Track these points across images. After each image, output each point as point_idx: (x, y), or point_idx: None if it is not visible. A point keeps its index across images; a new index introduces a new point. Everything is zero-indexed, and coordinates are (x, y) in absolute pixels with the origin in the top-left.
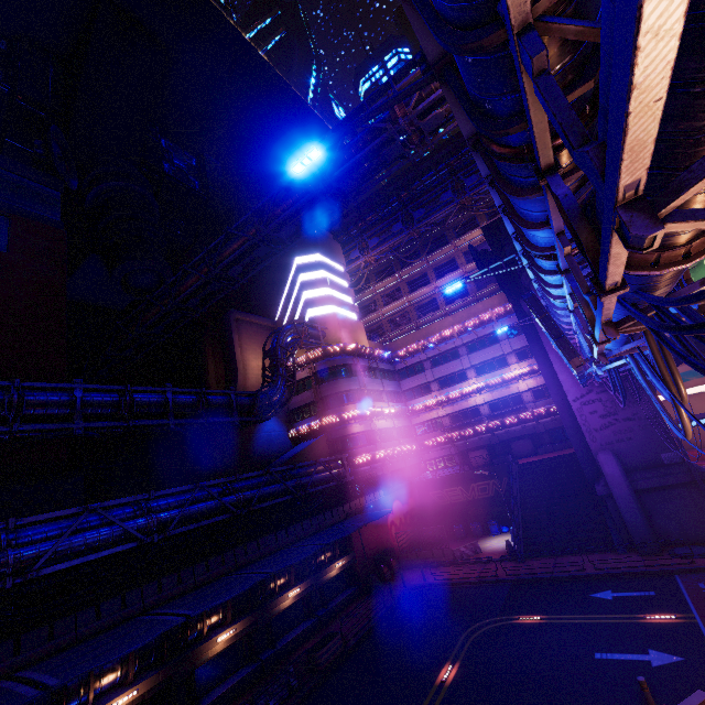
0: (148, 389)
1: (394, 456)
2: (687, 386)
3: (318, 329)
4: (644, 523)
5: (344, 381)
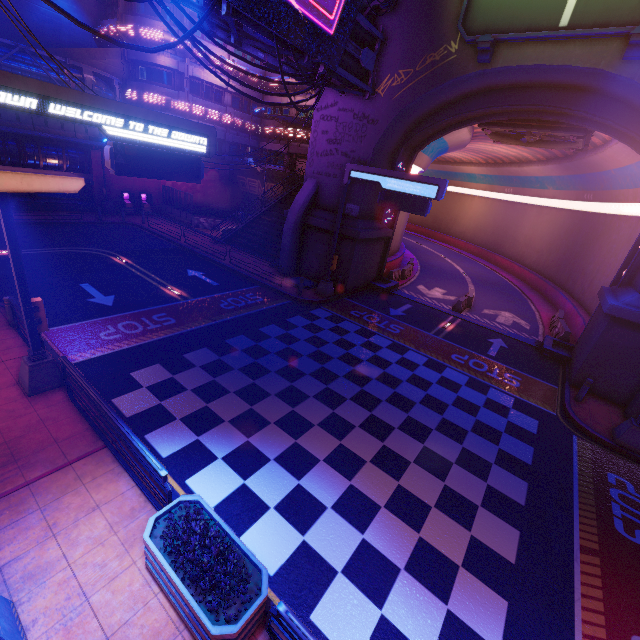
0: None
1: (213, 122)
2: (542, 195)
3: None
4: (290, 250)
5: None
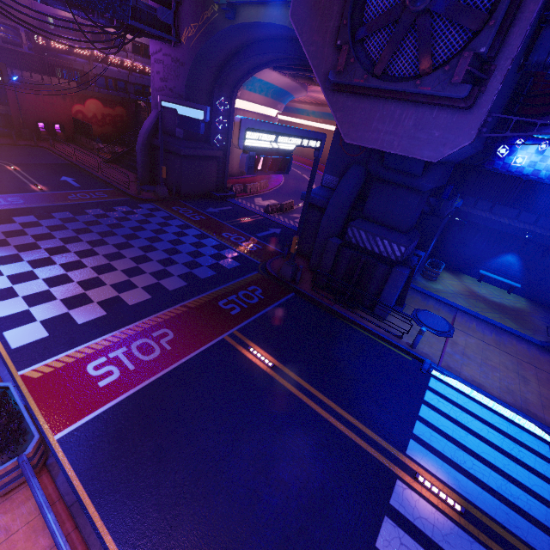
0: None
1: (117, 66)
2: None
3: None
4: (142, 165)
5: None
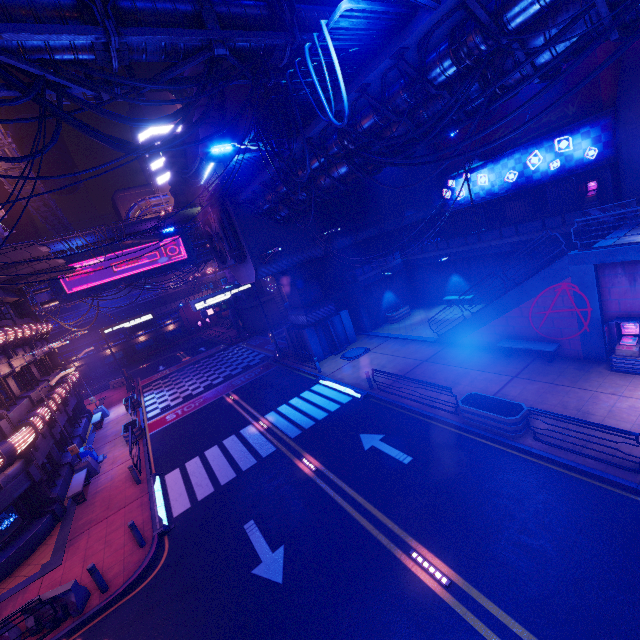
0: None
1: None
2: None
3: (160, 197)
4: (235, 323)
5: None
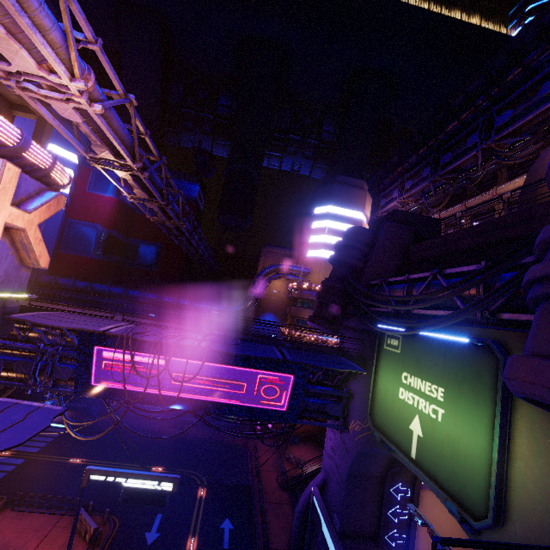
0: (167, 296)
1: None
2: None
3: (301, 269)
4: (295, 535)
5: (302, 310)
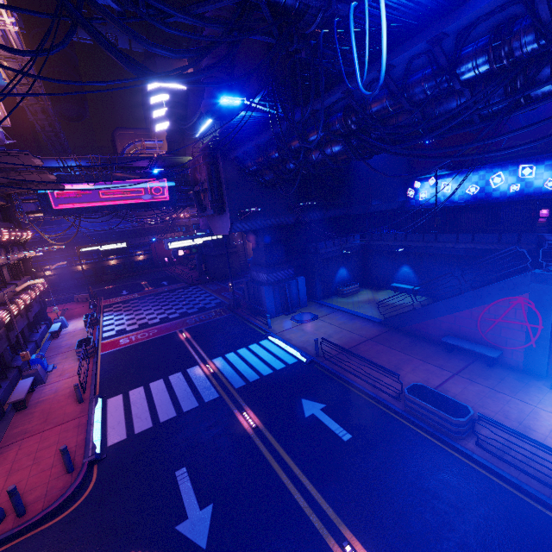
0: None
1: None
2: None
3: (155, 142)
4: (198, 266)
5: None
